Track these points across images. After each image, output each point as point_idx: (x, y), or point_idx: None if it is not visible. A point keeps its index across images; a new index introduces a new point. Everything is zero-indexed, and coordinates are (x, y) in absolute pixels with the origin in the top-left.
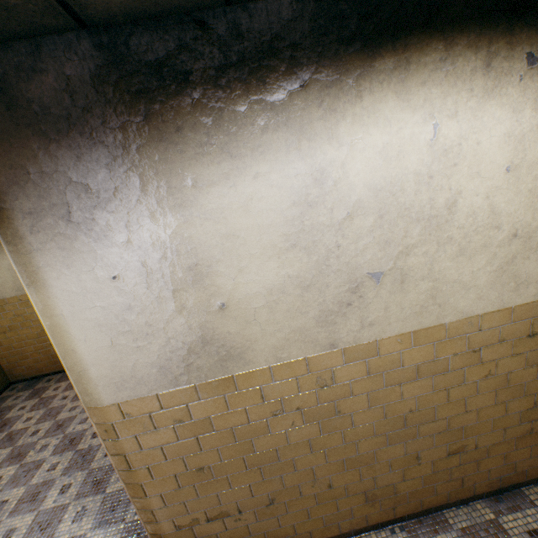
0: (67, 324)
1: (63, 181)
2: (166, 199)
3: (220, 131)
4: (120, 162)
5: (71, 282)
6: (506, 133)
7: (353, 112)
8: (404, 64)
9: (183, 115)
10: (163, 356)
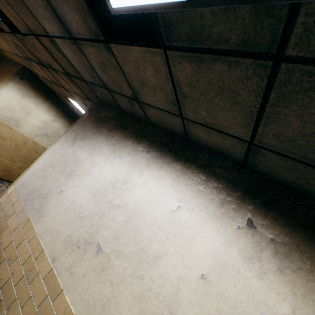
0: (44, 156)
1: (85, 129)
2: (92, 149)
3: (119, 145)
4: (96, 134)
5: (58, 148)
6: (214, 249)
7: (154, 171)
8: (184, 172)
9: (117, 135)
10: (37, 187)
